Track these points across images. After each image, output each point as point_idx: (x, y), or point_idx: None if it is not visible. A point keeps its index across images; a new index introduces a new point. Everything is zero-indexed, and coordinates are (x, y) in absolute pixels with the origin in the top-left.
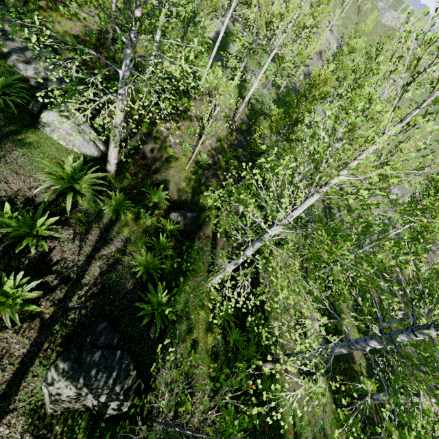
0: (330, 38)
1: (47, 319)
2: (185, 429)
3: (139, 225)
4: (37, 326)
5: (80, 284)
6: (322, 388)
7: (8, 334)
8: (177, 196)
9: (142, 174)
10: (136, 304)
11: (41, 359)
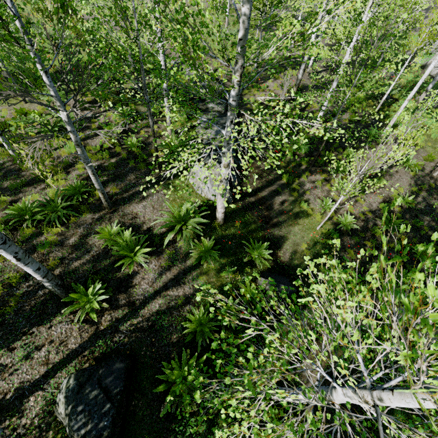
0: None
1: (100, 330)
2: None
3: (220, 278)
4: (91, 332)
5: (138, 313)
6: None
7: (75, 327)
8: (288, 258)
9: (256, 225)
10: (163, 363)
11: (78, 362)
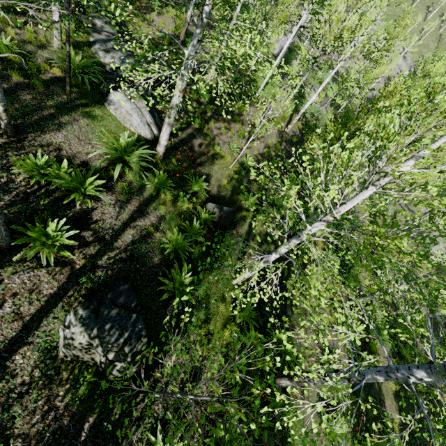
0: (402, 64)
1: (77, 269)
2: (187, 394)
3: (176, 207)
4: (67, 272)
5: (112, 246)
6: (342, 430)
7: (42, 273)
8: (216, 191)
9: (187, 164)
10: (159, 278)
11: (64, 304)
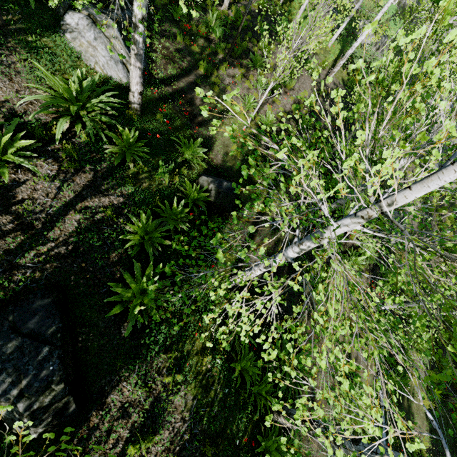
0: None
1: None
2: None
3: (154, 181)
4: None
5: (44, 237)
6: None
7: None
8: (221, 160)
9: (181, 122)
10: (109, 284)
11: None
